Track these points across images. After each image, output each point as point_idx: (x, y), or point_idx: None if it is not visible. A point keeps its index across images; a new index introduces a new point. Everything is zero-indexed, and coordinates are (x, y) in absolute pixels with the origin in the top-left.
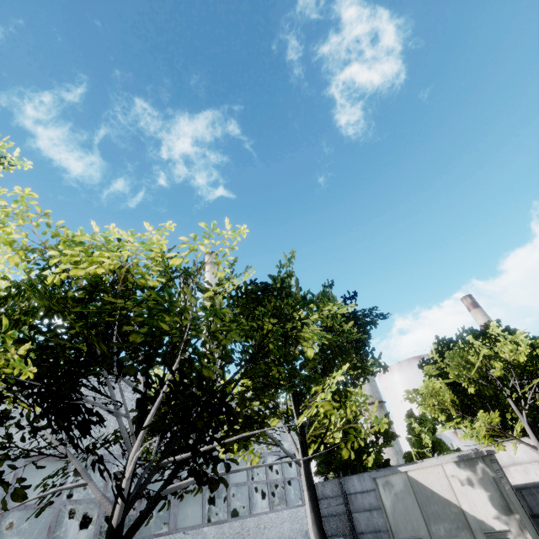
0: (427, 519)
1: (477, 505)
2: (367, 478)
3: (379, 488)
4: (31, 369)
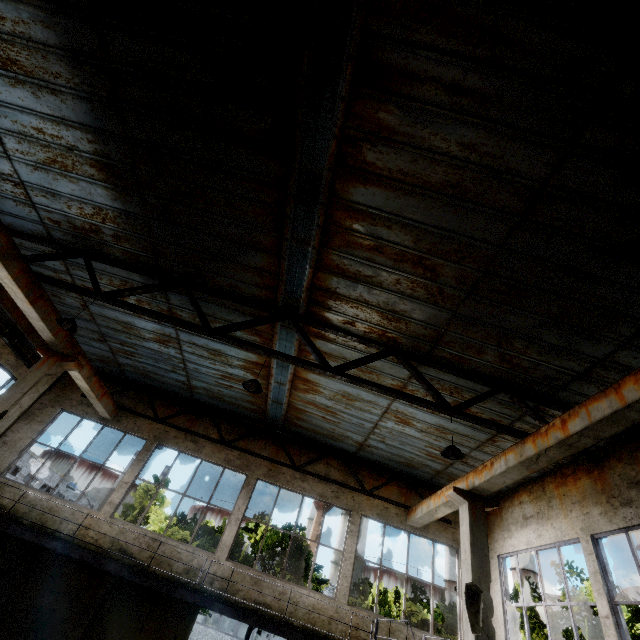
0: None
1: None
2: None
3: None
4: None
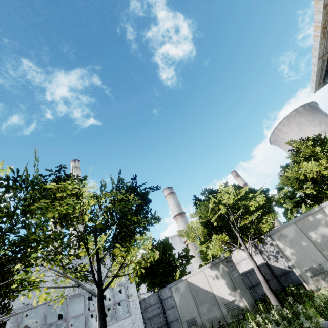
0: (197, 304)
1: (220, 289)
2: None
3: (173, 292)
4: None
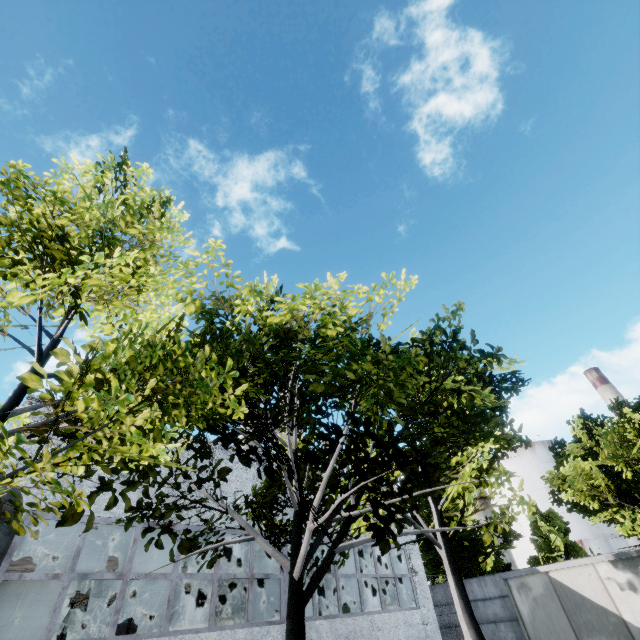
0: (577, 630)
1: None
2: (490, 583)
3: (512, 591)
4: (243, 409)
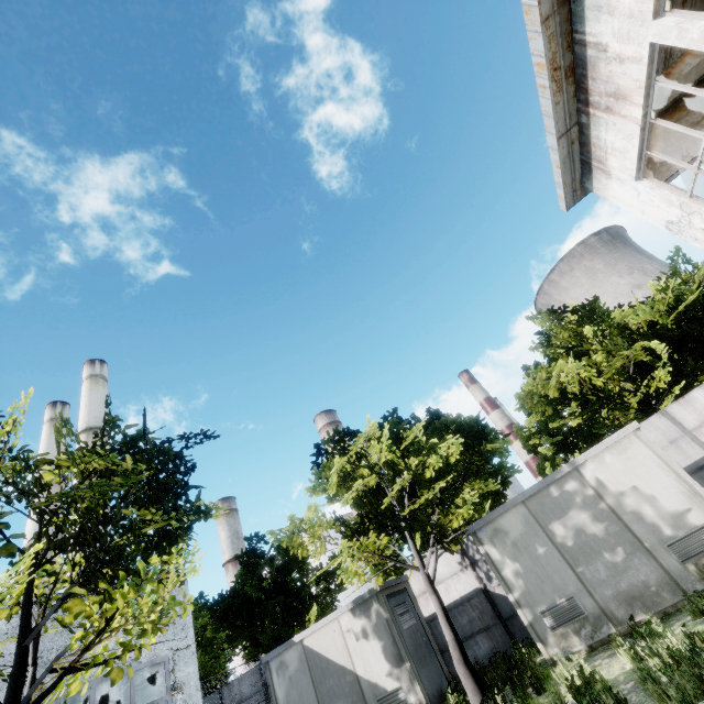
0: (322, 702)
1: (371, 664)
2: None
3: (272, 675)
4: None
